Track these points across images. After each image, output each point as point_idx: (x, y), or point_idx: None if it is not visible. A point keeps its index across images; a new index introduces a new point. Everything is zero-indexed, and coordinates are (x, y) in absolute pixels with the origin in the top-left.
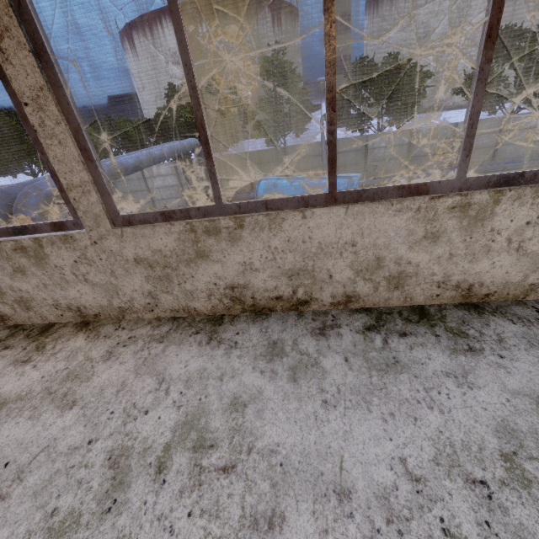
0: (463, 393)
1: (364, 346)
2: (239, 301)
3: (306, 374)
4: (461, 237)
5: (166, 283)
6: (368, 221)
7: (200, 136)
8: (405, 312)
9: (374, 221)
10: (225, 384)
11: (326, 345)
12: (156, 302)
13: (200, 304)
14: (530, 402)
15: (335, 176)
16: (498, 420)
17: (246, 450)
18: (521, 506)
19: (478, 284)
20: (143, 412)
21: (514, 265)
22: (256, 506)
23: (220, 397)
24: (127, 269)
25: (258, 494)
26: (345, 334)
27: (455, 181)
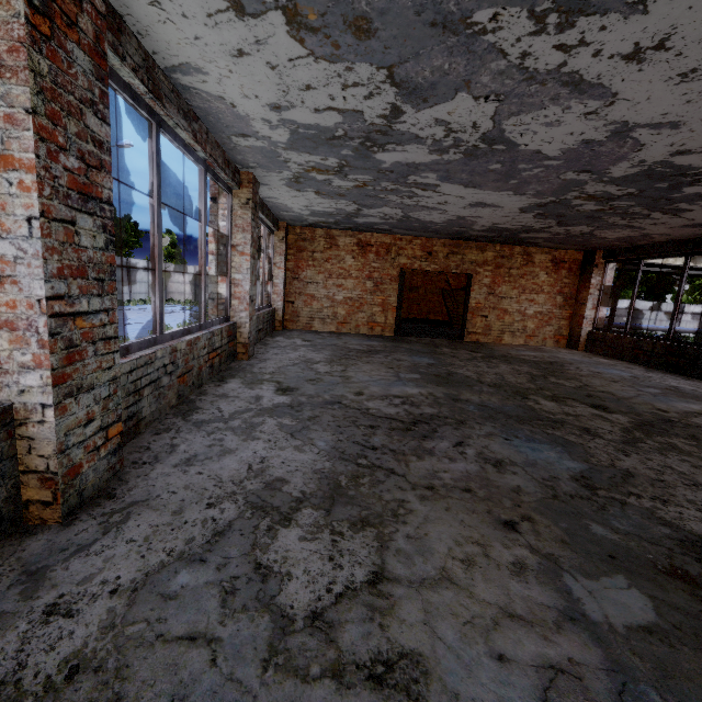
0: None
1: None
2: None
3: None
4: None
5: None
6: None
7: None
8: None
9: None
10: None
11: None
12: None
13: None
14: None
15: None
16: None
17: None
18: None
19: None
20: None
21: None
22: None
23: None
24: None
25: None
26: None
27: None
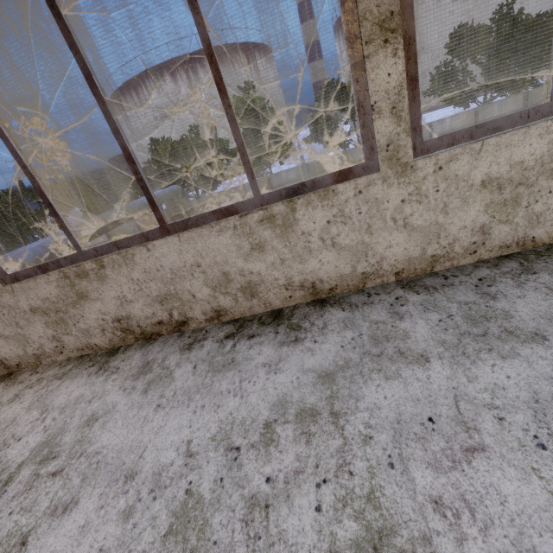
0: (267, 379)
1: (215, 353)
2: (129, 331)
3: (157, 385)
4: (282, 243)
5: (63, 326)
6: (200, 243)
7: (44, 201)
8: (264, 317)
9: (205, 243)
10: (91, 405)
11: (186, 357)
12: (62, 344)
13: (99, 340)
14: (313, 377)
15: (159, 212)
16: (280, 396)
17: (78, 456)
18: (254, 461)
19: (319, 281)
20: (17, 439)
21: (339, 259)
22: (62, 498)
23: (81, 417)
24: (28, 319)
25: (68, 488)
26: (207, 345)
27: (254, 199)
